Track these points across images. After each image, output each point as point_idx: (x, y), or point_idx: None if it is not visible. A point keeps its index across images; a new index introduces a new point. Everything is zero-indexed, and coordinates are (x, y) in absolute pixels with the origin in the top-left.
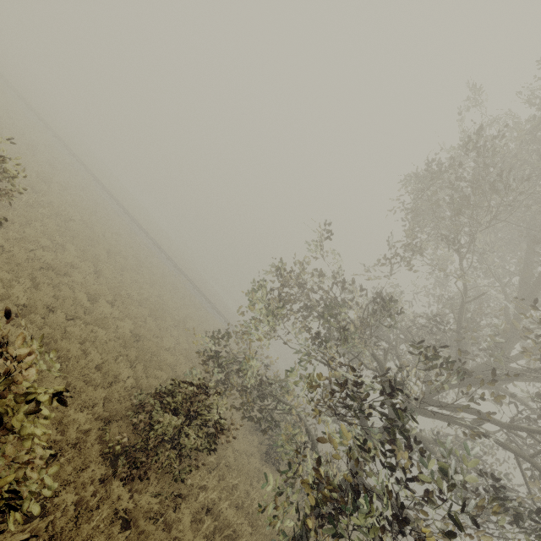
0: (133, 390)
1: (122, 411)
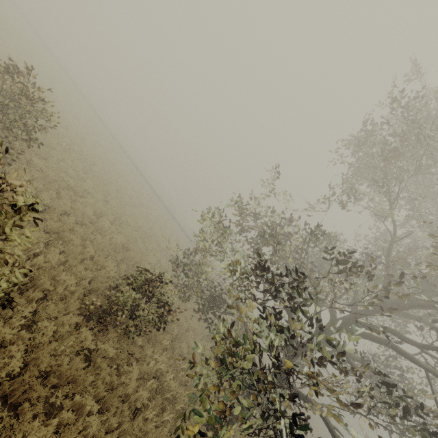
0: (115, 280)
1: (102, 289)
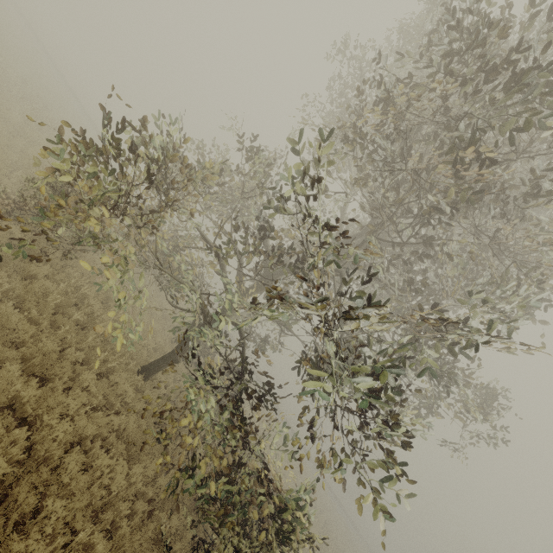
0: None
1: None
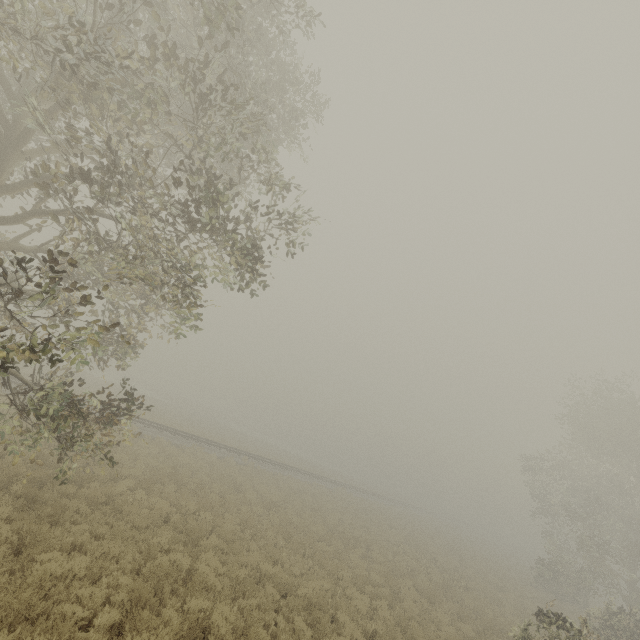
0: None
1: None
